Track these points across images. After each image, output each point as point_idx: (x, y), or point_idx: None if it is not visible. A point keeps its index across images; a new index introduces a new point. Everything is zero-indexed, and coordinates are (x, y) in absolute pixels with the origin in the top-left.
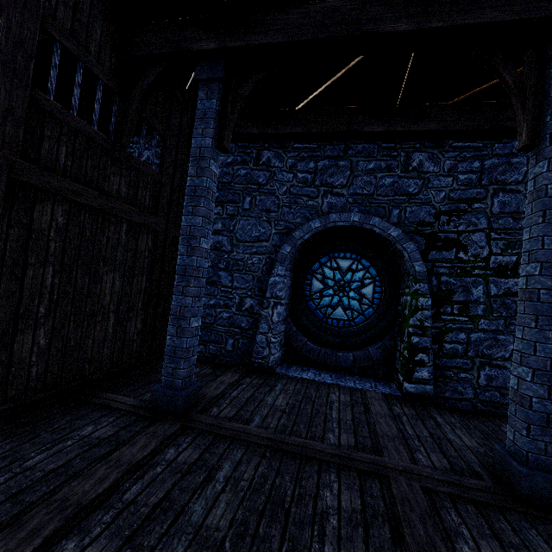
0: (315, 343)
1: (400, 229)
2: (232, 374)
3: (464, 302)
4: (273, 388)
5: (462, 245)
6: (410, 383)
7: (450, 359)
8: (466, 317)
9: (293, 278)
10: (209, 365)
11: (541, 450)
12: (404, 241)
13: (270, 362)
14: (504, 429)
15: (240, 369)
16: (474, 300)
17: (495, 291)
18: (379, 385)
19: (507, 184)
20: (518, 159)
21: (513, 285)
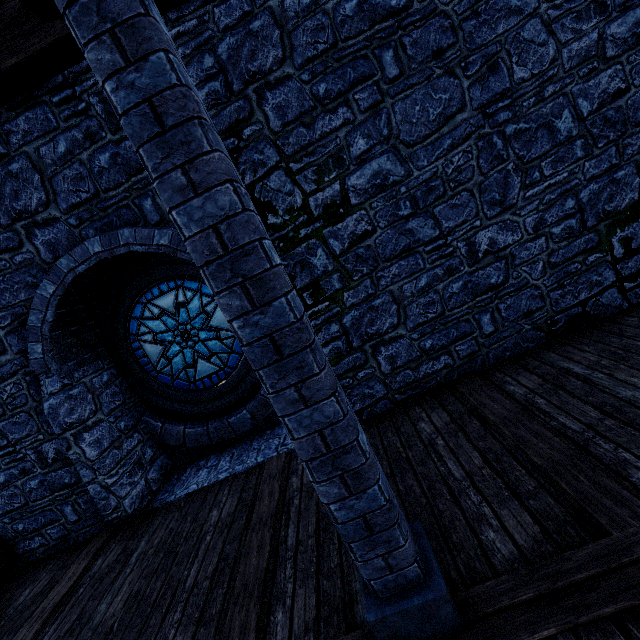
0: (198, 423)
1: (170, 229)
2: (75, 569)
3: (312, 283)
4: (128, 561)
5: (264, 204)
6: None
7: (337, 364)
8: (325, 302)
9: (114, 361)
10: (55, 562)
11: (383, 570)
12: (183, 244)
13: (128, 509)
14: (421, 426)
15: (97, 541)
16: (322, 273)
17: (340, 247)
18: None
19: (268, 72)
20: (260, 19)
21: (356, 226)
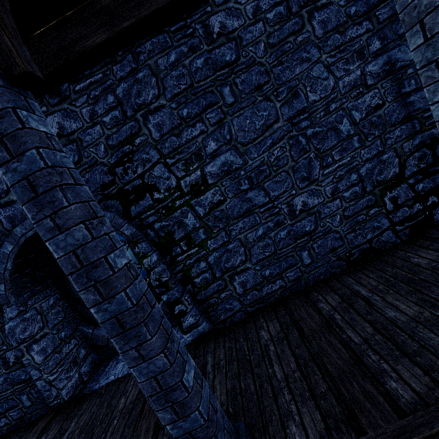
0: None
1: None
2: None
3: (186, 235)
4: None
5: (151, 186)
6: (185, 334)
7: (206, 289)
8: (195, 248)
9: (58, 288)
10: (14, 437)
11: None
12: None
13: (65, 397)
14: (261, 333)
15: (44, 421)
16: (192, 229)
17: (203, 211)
18: (180, 334)
19: (149, 103)
20: (142, 72)
21: (213, 197)
